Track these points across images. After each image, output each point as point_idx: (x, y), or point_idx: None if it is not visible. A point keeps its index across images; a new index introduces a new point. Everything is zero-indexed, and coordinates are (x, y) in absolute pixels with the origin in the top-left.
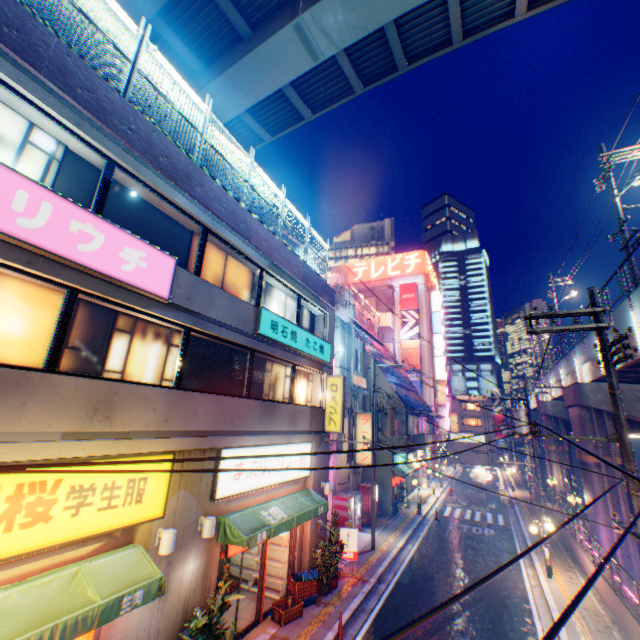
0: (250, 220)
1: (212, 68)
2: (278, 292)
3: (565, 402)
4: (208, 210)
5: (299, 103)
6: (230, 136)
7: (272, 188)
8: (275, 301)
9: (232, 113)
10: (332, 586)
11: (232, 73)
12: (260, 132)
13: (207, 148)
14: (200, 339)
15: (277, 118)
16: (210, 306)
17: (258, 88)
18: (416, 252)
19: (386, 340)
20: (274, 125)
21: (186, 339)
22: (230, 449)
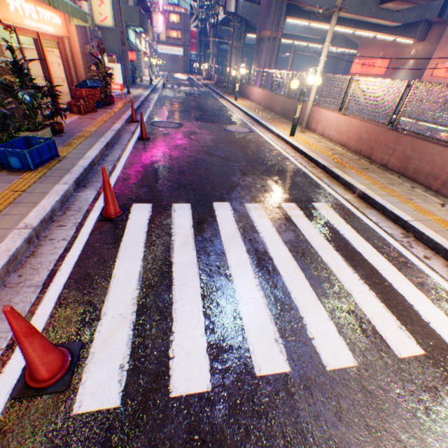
0: None
1: None
2: None
3: None
4: None
5: None
6: None
7: None
8: None
9: None
10: (111, 104)
11: None
12: None
13: None
14: None
15: None
16: None
17: None
18: None
19: None
20: None
21: None
22: None
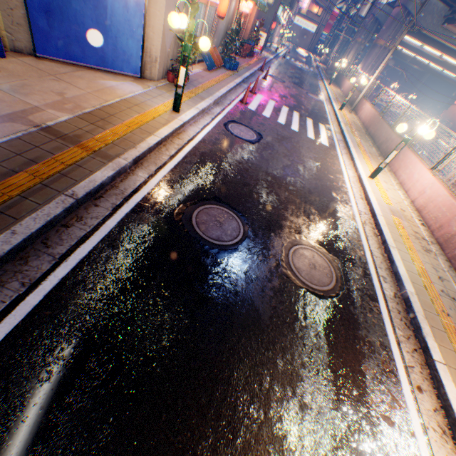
0: None
1: None
2: None
3: (396, 4)
4: None
5: None
6: None
7: None
8: None
9: None
10: (251, 57)
11: None
12: None
13: None
14: None
15: None
16: None
17: None
18: None
19: None
20: None
21: None
22: None
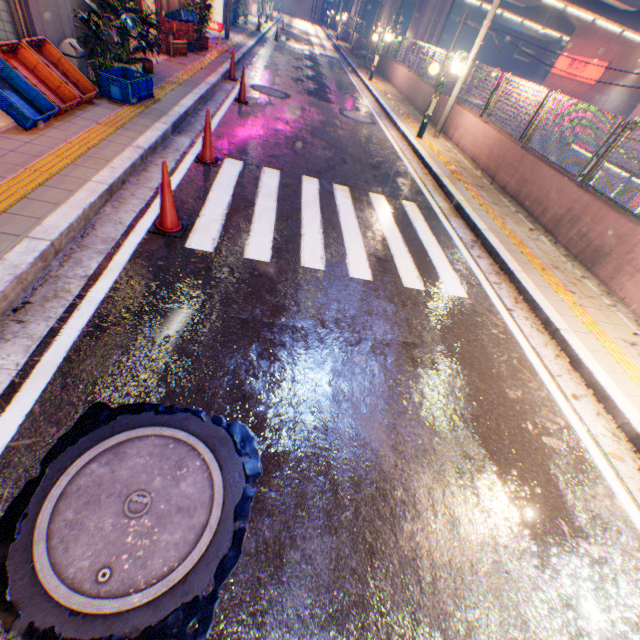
0: None
1: None
2: None
3: None
4: None
5: None
6: None
7: None
8: None
9: None
10: (204, 50)
11: None
12: None
13: None
14: None
15: None
16: None
17: None
18: None
19: None
20: None
21: None
22: None
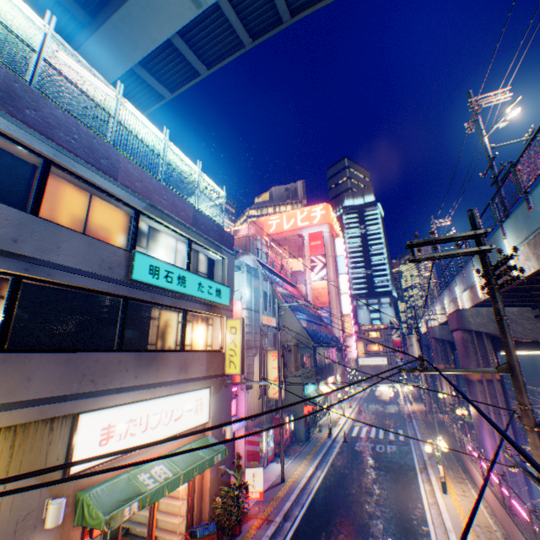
0: (116, 157)
1: (98, 18)
2: (165, 237)
3: (450, 327)
4: (49, 139)
5: (192, 57)
6: (85, 63)
7: (149, 127)
8: (161, 246)
9: (124, 66)
10: (235, 533)
11: (116, 21)
12: (159, 88)
13: (110, 106)
14: (50, 289)
15: (174, 74)
16: (54, 250)
17: (146, 38)
18: (321, 205)
19: (299, 282)
20: (172, 81)
21: (14, 289)
22: (93, 412)
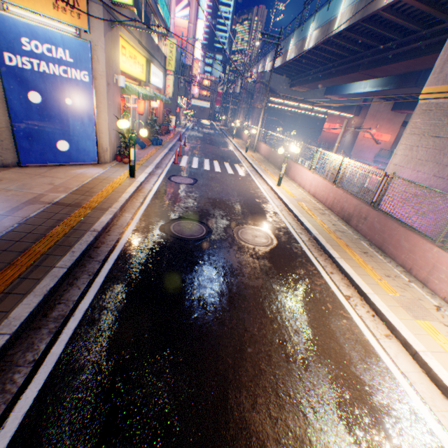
0: None
1: None
2: None
3: (257, 82)
4: None
5: None
6: None
7: None
8: None
9: None
10: (169, 134)
11: None
12: None
13: None
14: (141, 2)
15: None
16: None
17: None
18: None
19: None
20: None
21: (146, 4)
22: (152, 65)
